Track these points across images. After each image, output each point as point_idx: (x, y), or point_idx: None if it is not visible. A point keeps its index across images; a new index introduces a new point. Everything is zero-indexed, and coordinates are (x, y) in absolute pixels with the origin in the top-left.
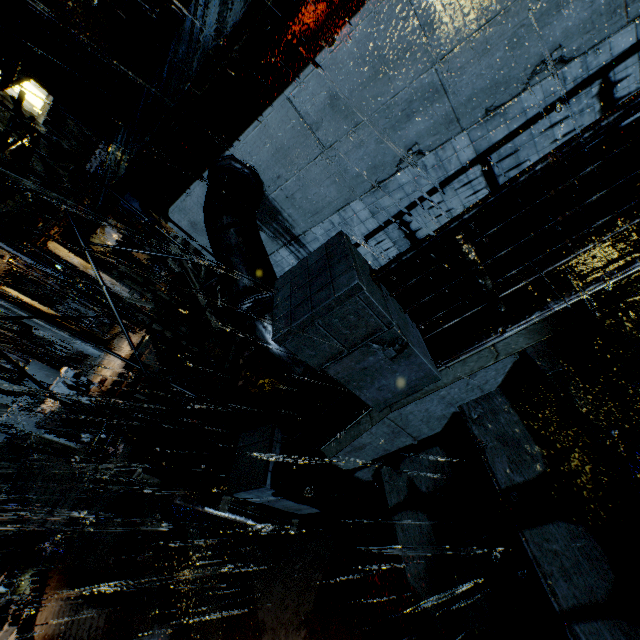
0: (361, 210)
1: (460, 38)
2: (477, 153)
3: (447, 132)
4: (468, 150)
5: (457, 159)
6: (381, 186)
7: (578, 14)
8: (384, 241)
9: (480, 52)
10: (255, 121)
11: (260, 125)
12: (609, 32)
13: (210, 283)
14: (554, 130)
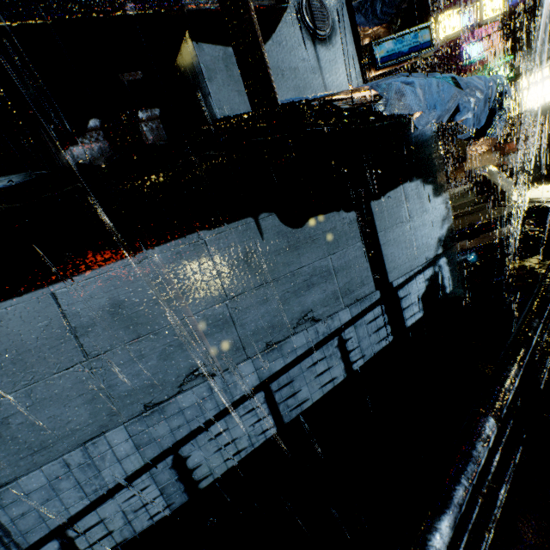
0: (122, 441)
1: (247, 287)
2: (261, 380)
3: (234, 357)
4: (253, 376)
5: (243, 384)
6: (157, 409)
7: (319, 294)
8: (148, 488)
9: (261, 300)
10: None
11: None
12: (336, 309)
13: None
14: (316, 367)
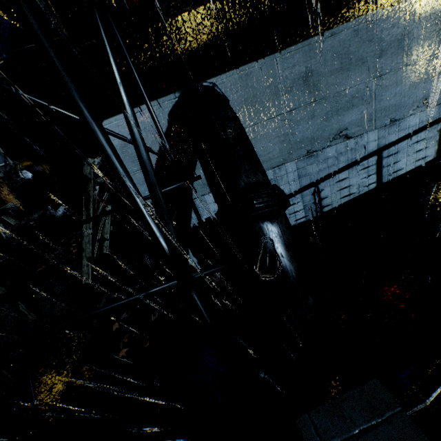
0: (292, 171)
1: (392, 68)
2: (378, 147)
3: (366, 127)
4: (374, 143)
5: (366, 148)
6: (313, 154)
7: None
8: (298, 203)
9: (398, 82)
10: (241, 66)
11: (244, 71)
12: None
13: (169, 188)
14: (417, 145)
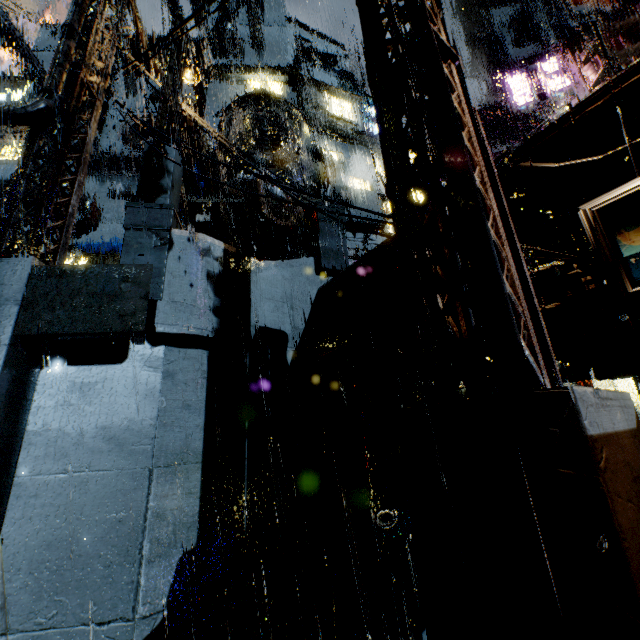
0: None
1: None
2: None
3: None
4: None
5: None
6: None
7: None
8: None
9: None
10: None
11: None
12: None
13: None
14: None
